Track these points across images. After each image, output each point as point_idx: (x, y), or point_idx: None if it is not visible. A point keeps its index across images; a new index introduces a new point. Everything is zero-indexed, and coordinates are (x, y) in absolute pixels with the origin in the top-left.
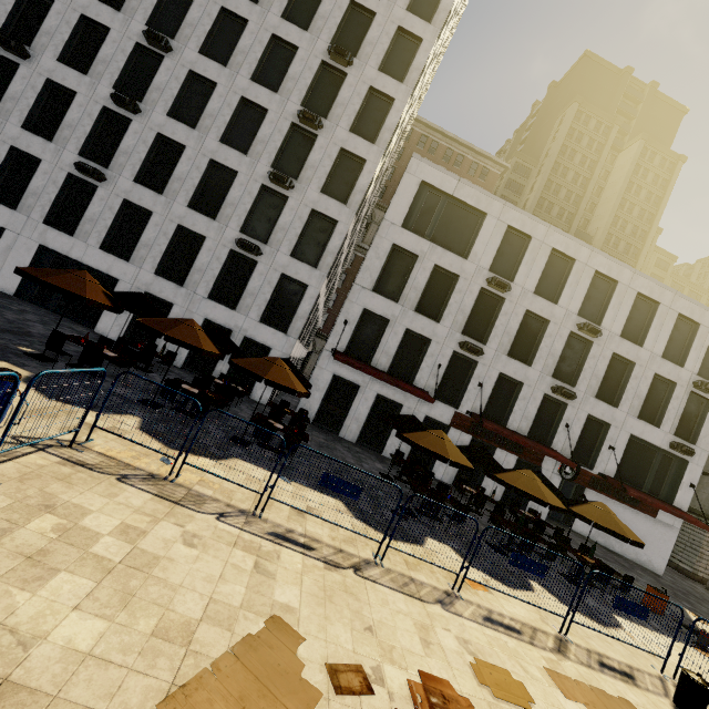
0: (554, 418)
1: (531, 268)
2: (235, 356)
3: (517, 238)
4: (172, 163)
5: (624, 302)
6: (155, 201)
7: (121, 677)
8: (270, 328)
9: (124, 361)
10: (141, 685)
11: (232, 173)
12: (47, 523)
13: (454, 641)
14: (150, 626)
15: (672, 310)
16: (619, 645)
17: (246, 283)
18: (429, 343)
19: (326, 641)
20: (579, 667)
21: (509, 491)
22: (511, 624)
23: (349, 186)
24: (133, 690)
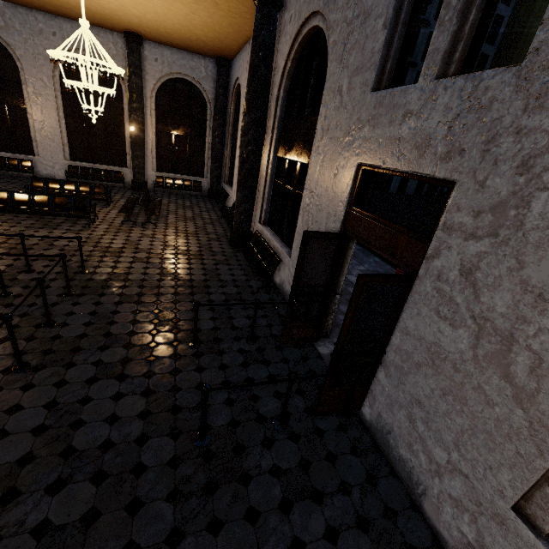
0: None
1: None
2: None
3: None
4: None
5: None
6: None
7: None
8: None
9: None
10: None
11: None
12: None
13: None
14: None
15: None
16: None
17: None
18: None
19: None
20: None
21: None
22: None
23: None
24: None
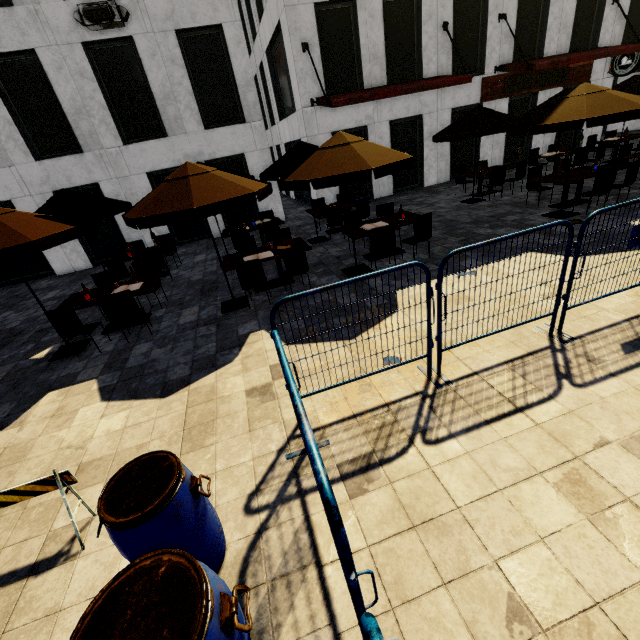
0: (594, 2)
1: None
2: None
3: None
4: None
5: None
6: None
7: None
8: (224, 129)
9: None
10: None
11: None
12: None
13: None
14: None
15: None
16: None
17: (145, 86)
18: (417, 0)
19: None
20: None
21: (557, 135)
22: None
23: None
24: None
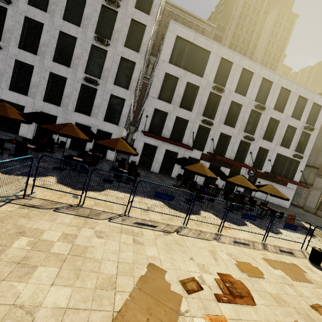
0: (245, 150)
1: (233, 79)
2: (96, 139)
3: (226, 64)
4: (38, 35)
5: (275, 92)
6: (33, 59)
7: (87, 315)
8: (110, 123)
9: (39, 149)
10: (98, 316)
11: (73, 39)
12: (23, 242)
13: (226, 255)
14: (93, 284)
15: (296, 94)
16: (284, 241)
17: (93, 101)
18: (187, 122)
19: (175, 270)
20: (274, 254)
21: (227, 184)
22: (244, 242)
23: (139, 42)
24: (95, 321)
